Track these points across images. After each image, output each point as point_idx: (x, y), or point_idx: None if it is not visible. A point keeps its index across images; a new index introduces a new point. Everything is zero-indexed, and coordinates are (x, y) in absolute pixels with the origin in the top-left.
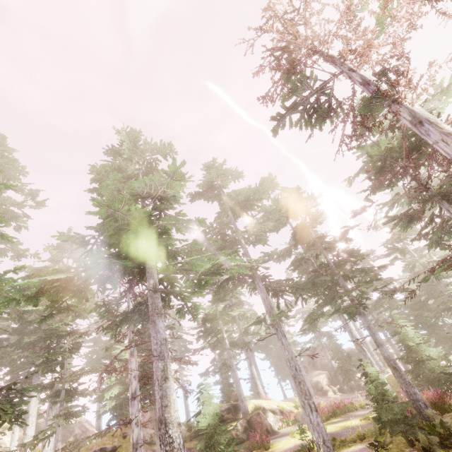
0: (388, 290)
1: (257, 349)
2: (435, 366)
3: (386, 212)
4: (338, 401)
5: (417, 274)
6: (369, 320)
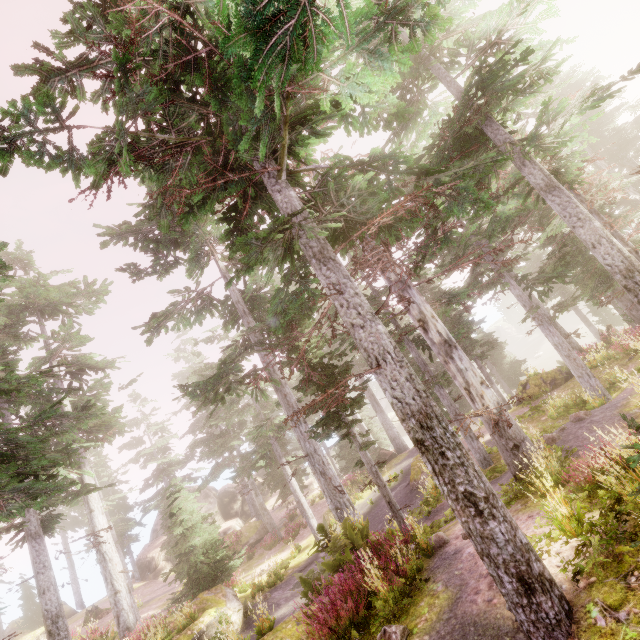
0: (81, 489)
1: (76, 522)
2: (199, 558)
3: (148, 340)
4: (89, 633)
5: (248, 406)
6: (41, 547)
